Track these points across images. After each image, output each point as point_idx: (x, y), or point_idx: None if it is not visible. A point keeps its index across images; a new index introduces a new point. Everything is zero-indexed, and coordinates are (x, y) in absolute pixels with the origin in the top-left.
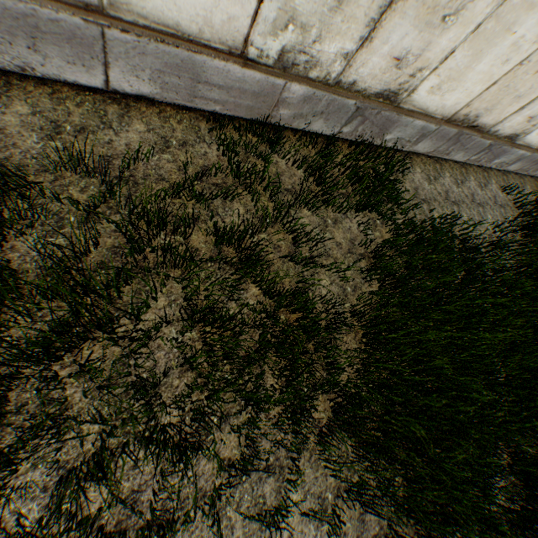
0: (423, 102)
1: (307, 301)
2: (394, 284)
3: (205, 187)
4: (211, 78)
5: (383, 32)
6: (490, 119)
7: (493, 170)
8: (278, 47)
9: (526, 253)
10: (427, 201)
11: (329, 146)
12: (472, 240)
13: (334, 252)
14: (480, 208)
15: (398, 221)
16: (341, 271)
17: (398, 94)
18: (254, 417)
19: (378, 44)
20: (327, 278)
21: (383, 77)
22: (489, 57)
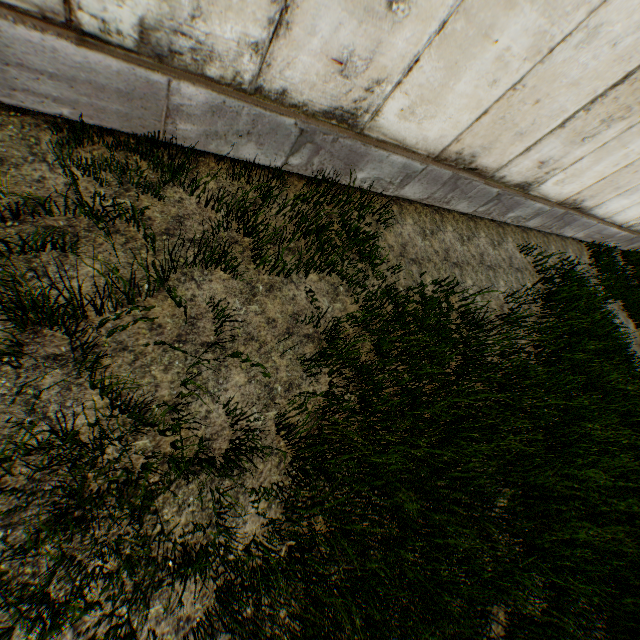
0: (396, 131)
1: (180, 417)
2: (356, 377)
3: (29, 231)
4: (28, 59)
5: (303, 15)
6: (492, 161)
7: (512, 225)
8: (132, 18)
9: (543, 330)
10: (419, 261)
11: (270, 182)
12: (473, 314)
13: (261, 333)
14: (491, 272)
15: (373, 288)
16: (259, 365)
17: (356, 115)
18: (36, 639)
19: (301, 33)
20: (243, 373)
21: (327, 88)
22: (471, 74)
